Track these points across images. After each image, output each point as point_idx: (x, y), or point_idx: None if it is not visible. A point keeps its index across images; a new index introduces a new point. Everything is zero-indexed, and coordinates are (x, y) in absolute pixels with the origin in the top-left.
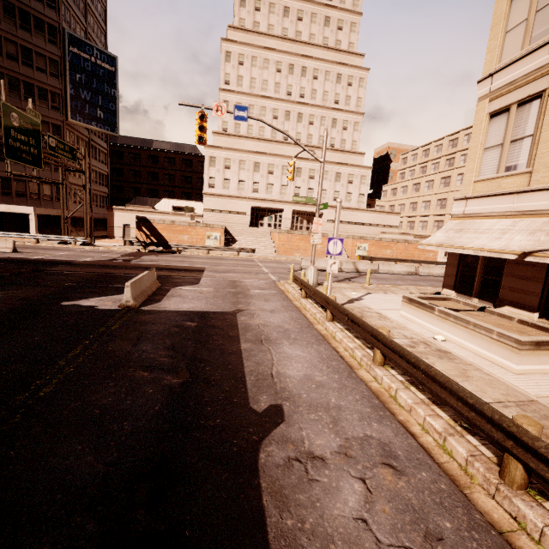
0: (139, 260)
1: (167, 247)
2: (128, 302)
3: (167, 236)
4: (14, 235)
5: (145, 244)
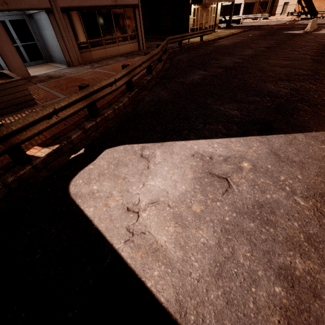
0: (298, 22)
1: (313, 15)
2: (307, 30)
3: (317, 5)
4: (235, 17)
5: (300, 13)
